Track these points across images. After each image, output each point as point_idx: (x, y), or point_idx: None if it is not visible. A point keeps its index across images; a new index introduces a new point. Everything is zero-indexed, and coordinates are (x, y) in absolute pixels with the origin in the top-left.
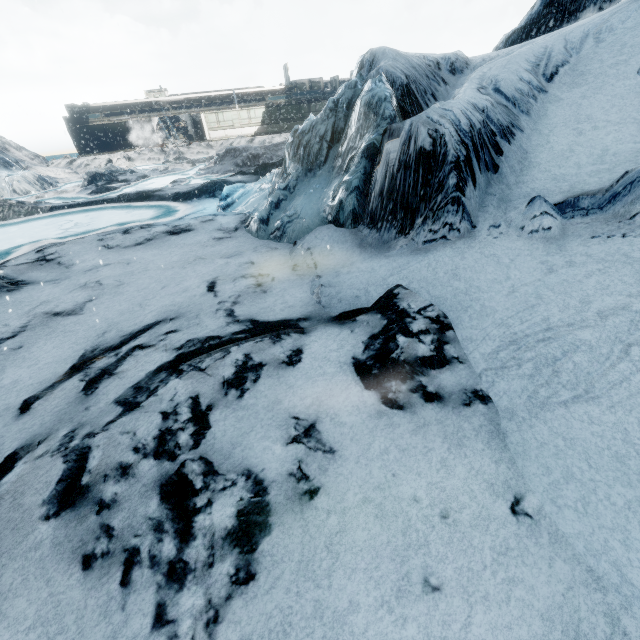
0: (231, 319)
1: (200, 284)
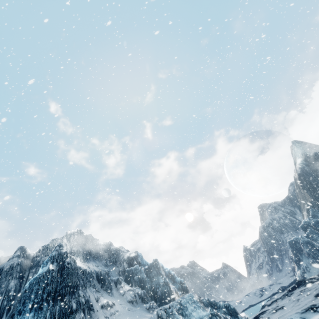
0: (262, 317)
1: (271, 317)
